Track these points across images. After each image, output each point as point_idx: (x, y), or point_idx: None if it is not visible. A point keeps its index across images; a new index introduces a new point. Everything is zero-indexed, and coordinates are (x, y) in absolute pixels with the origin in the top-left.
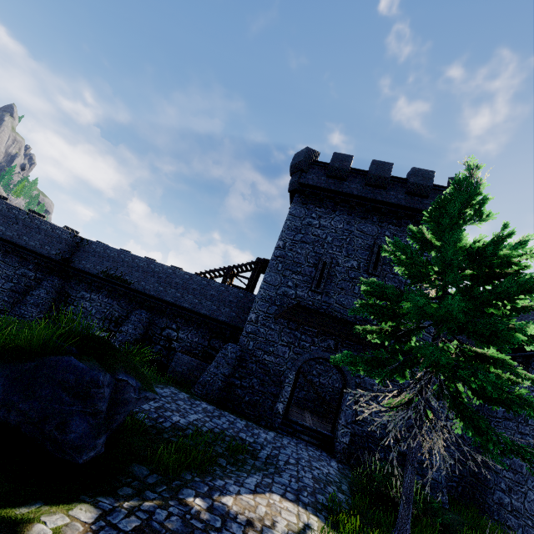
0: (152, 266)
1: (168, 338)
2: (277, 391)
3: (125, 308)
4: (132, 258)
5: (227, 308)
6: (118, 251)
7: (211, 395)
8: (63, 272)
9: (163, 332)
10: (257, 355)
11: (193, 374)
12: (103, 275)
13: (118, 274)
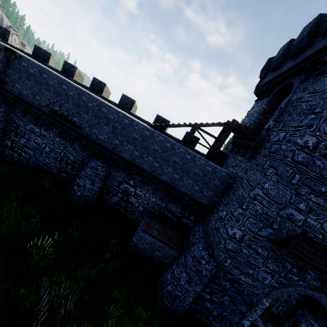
0: (104, 110)
1: (126, 192)
2: (246, 310)
3: (79, 152)
4: (78, 93)
5: (190, 180)
6: (60, 80)
7: (181, 310)
8: (2, 95)
9: (120, 185)
10: (232, 273)
11: (154, 253)
12: (48, 111)
13: (65, 112)
